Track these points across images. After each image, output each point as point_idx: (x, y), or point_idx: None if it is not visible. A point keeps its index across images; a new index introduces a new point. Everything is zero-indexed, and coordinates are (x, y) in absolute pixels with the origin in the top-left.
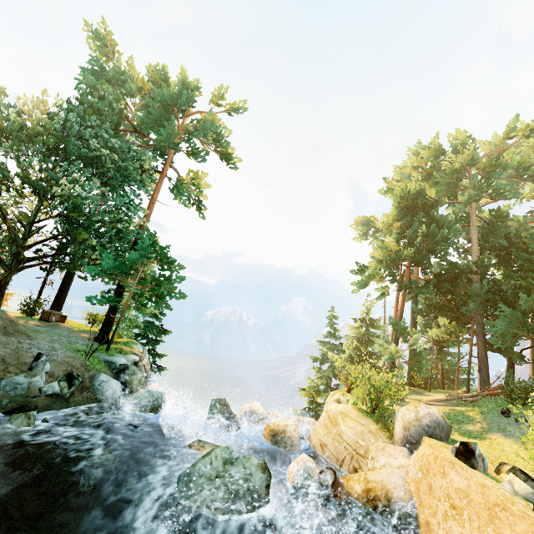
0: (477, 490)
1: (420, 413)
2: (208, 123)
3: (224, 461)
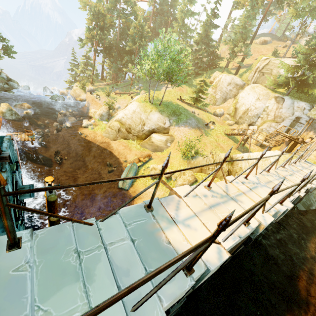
0: (89, 96)
1: (89, 88)
2: None
3: (57, 96)
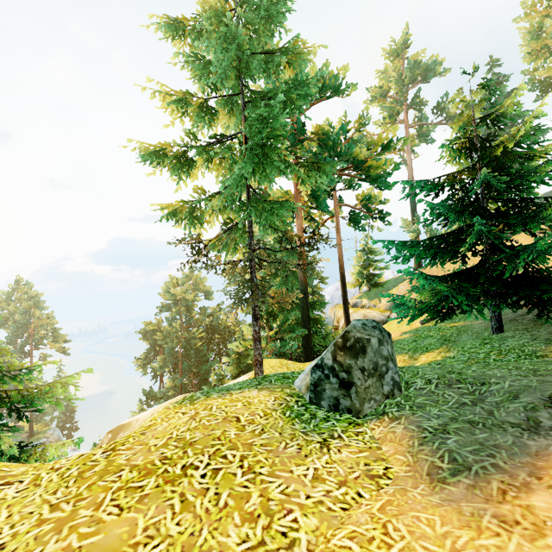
0: None
1: None
2: (36, 337)
3: None
